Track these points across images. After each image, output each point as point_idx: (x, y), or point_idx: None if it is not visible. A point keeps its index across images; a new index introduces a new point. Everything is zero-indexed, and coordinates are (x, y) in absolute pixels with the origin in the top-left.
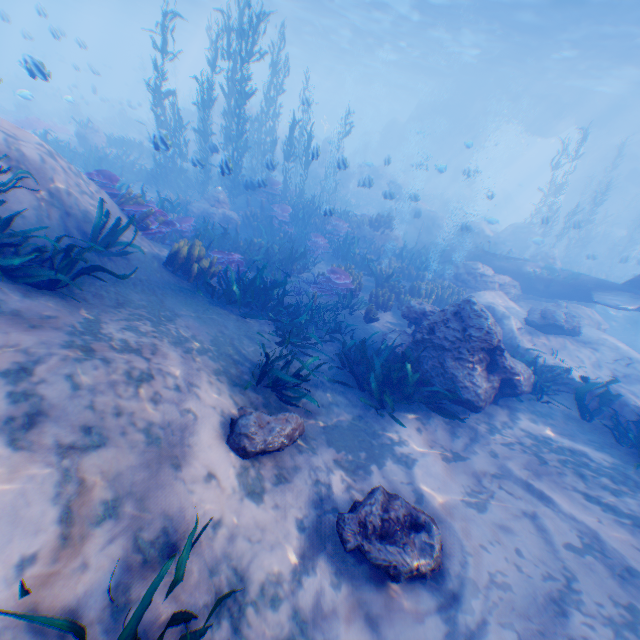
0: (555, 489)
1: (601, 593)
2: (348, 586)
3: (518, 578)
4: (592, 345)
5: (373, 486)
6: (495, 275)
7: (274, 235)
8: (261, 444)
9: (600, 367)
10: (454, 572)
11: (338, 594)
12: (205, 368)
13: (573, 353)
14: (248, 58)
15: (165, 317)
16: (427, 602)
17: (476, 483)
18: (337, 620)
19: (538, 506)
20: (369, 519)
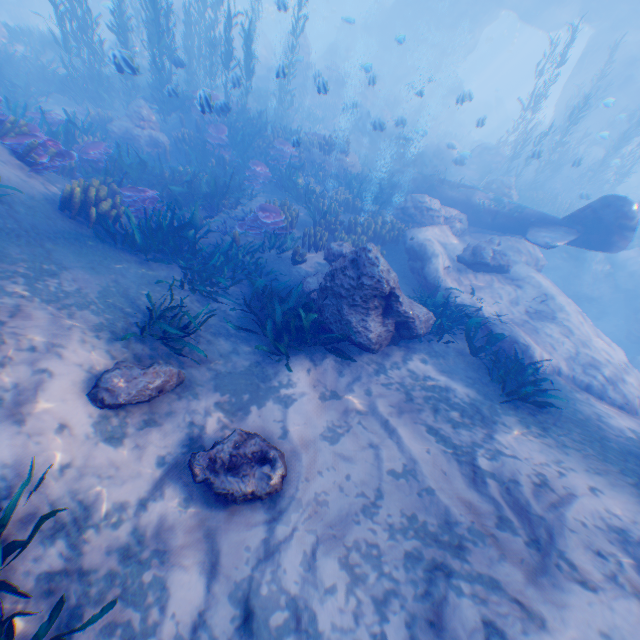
0: (406, 423)
1: (395, 506)
2: (194, 507)
3: (337, 496)
4: (518, 283)
5: (247, 424)
6: (443, 208)
7: (208, 164)
8: (124, 396)
9: (517, 305)
10: (288, 493)
11: (182, 513)
12: (82, 324)
13: (496, 291)
14: None
15: (48, 271)
16: (256, 517)
17: (340, 419)
18: (175, 532)
19: (383, 438)
20: (220, 455)
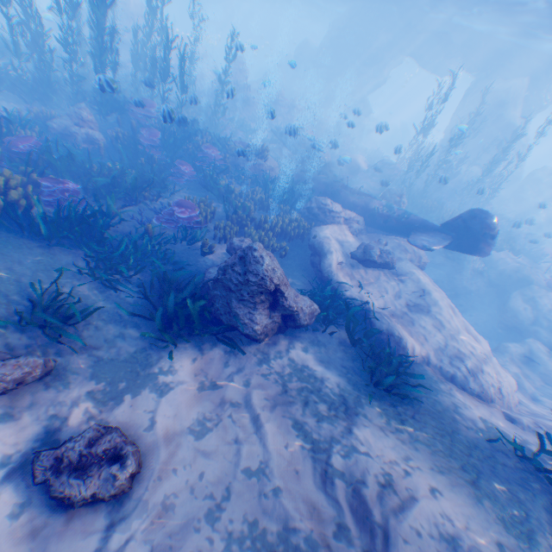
0: (274, 416)
1: (241, 511)
2: (31, 513)
3: (186, 499)
4: (402, 278)
5: (116, 416)
6: (344, 210)
7: (137, 161)
8: None
9: (400, 298)
10: (137, 495)
11: (14, 522)
12: None
13: (382, 285)
14: None
15: None
16: (95, 524)
17: (212, 411)
18: None
19: (248, 432)
20: (69, 455)
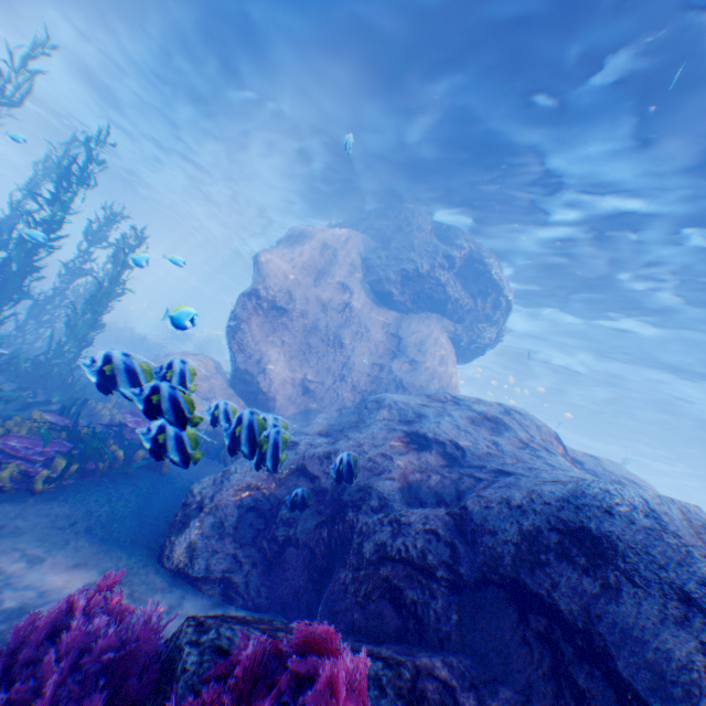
0: None
1: None
2: None
3: None
4: None
5: None
6: None
7: None
8: None
9: None
10: None
11: None
12: None
13: None
14: None
15: None
16: None
17: None
18: None
19: None
20: None
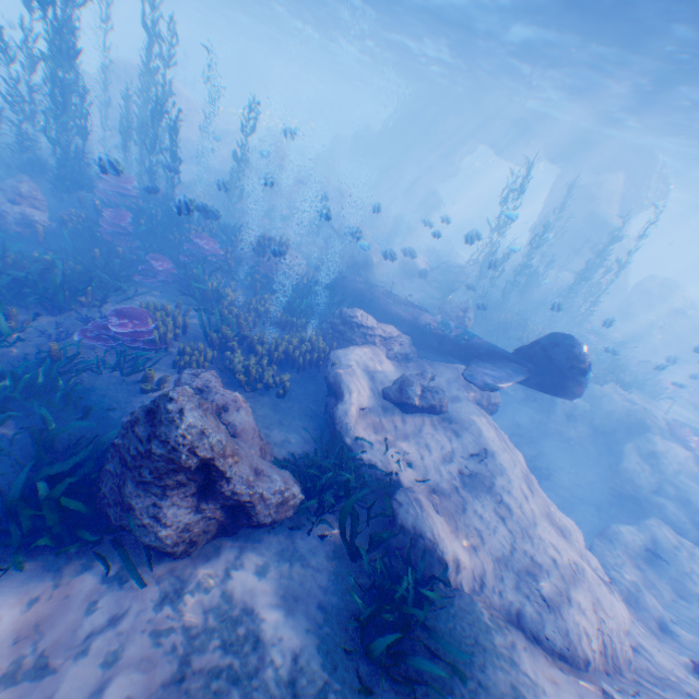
0: None
1: None
2: None
3: None
4: (457, 428)
5: None
6: (382, 327)
7: (87, 251)
8: None
9: (451, 461)
10: None
11: None
12: None
13: (426, 440)
14: (65, 1)
15: None
16: None
17: None
18: None
19: None
20: None
